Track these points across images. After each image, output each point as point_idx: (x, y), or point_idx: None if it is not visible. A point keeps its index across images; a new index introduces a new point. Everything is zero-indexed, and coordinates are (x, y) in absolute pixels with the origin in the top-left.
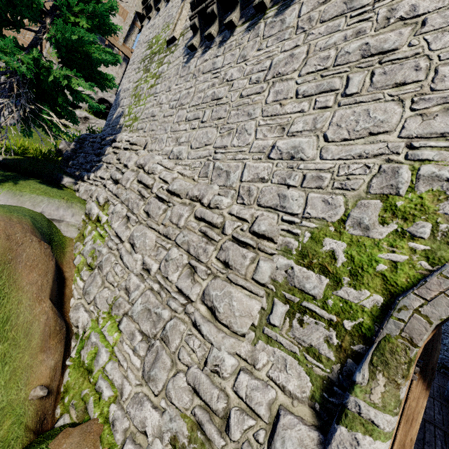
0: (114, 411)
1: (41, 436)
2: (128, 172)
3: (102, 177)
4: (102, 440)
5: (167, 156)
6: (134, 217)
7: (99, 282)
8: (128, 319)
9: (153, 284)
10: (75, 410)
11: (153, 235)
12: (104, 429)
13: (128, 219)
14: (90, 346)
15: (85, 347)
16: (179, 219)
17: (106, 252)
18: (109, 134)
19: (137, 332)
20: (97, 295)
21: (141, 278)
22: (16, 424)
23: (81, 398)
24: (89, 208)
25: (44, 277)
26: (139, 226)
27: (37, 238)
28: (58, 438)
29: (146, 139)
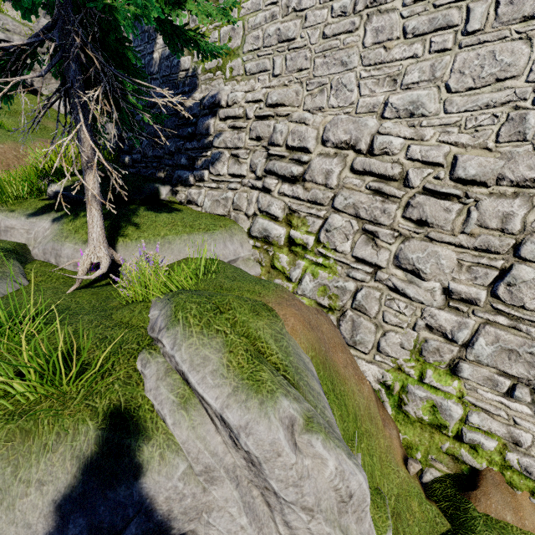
0: (516, 459)
1: (435, 498)
2: (317, 160)
3: (237, 174)
4: (516, 486)
5: (375, 114)
6: (387, 231)
7: (371, 327)
8: (470, 365)
9: (496, 318)
10: (441, 464)
11: (449, 252)
12: (508, 476)
13: (365, 234)
14: (419, 401)
15: (409, 403)
16: (503, 221)
17: (353, 287)
18: (179, 93)
19: (498, 376)
20: (383, 343)
21: (450, 311)
22: (423, 502)
23: (444, 452)
24: (259, 229)
25: (346, 352)
26: (411, 242)
27: (314, 309)
28: (482, 502)
29: (297, 91)
